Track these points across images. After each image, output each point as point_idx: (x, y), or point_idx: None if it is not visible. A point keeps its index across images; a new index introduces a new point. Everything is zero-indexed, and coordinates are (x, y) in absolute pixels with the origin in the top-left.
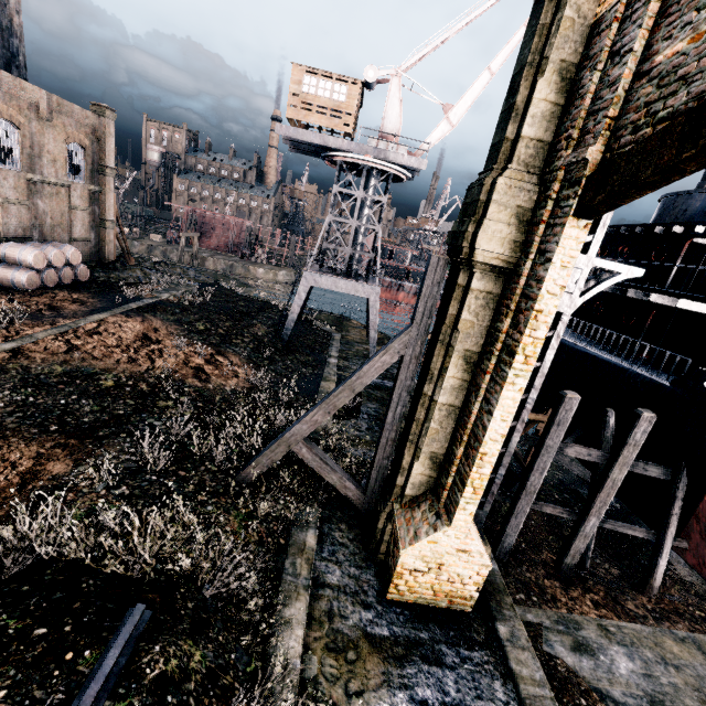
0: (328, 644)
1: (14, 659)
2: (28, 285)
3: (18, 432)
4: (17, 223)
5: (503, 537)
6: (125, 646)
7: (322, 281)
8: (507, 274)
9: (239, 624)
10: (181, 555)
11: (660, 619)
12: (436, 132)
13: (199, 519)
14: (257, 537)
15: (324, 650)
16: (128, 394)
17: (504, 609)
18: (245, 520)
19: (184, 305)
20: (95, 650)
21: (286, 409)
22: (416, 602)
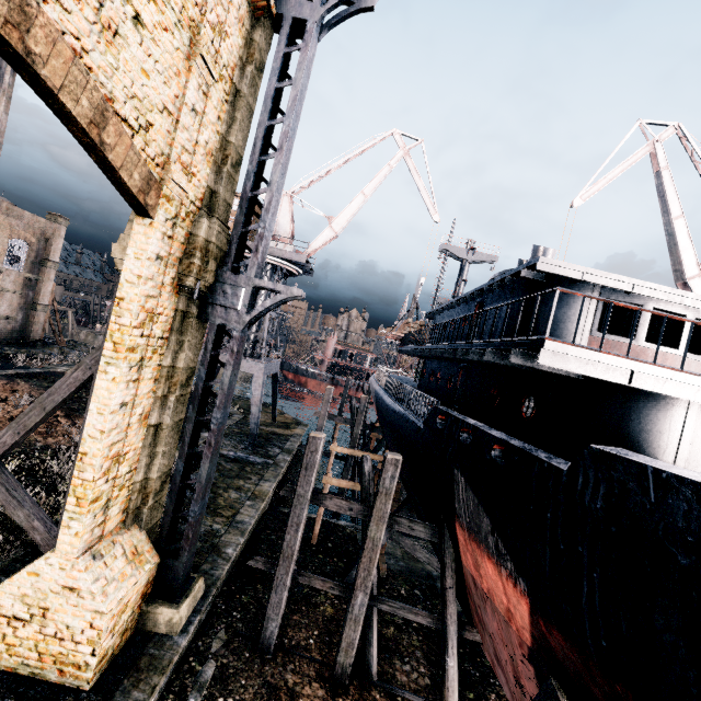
0: None
1: None
2: None
3: None
4: None
5: (265, 622)
6: None
7: None
8: None
9: None
10: None
11: None
12: (321, 237)
13: None
14: None
15: None
16: None
17: (137, 690)
18: None
19: None
20: None
21: None
22: (18, 672)
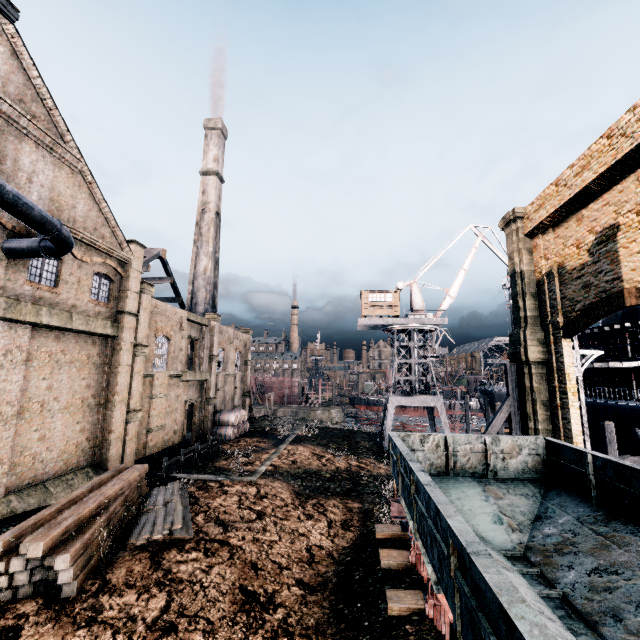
0: None
1: None
2: (231, 436)
3: (318, 496)
4: (219, 401)
5: None
6: None
7: (402, 401)
8: (545, 364)
9: None
10: None
11: None
12: (444, 303)
13: None
14: None
15: None
16: (342, 479)
17: None
18: None
19: (310, 436)
20: None
21: None
22: None
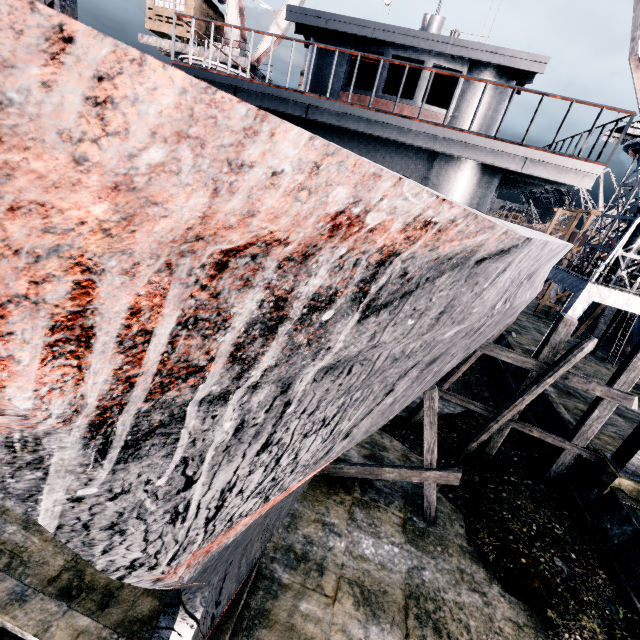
0: None
1: None
2: None
3: None
4: None
5: None
6: None
7: None
8: None
9: None
10: None
11: None
12: (268, 37)
13: None
14: None
15: None
16: None
17: None
18: None
19: None
20: None
21: None
22: None
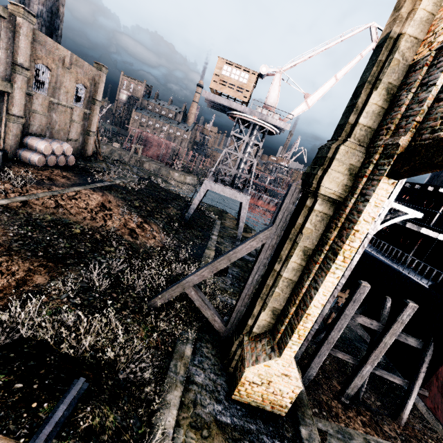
0: (191, 423)
1: (0, 401)
2: (38, 163)
3: (18, 253)
4: (38, 125)
5: (308, 369)
6: (69, 404)
7: (215, 187)
8: (338, 204)
9: (138, 400)
10: (109, 349)
11: (405, 441)
12: (298, 109)
13: (121, 326)
14: (155, 344)
15: (188, 426)
16: (88, 239)
17: (306, 418)
18: (149, 331)
19: (128, 189)
20: (50, 403)
21: (182, 264)
22: (250, 404)
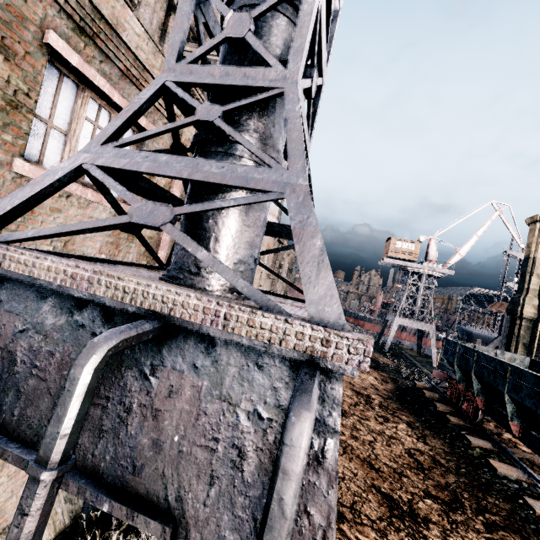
0: None
1: None
2: None
3: None
4: None
5: None
6: None
7: (405, 322)
8: (533, 321)
9: None
10: None
11: None
12: (454, 258)
13: None
14: None
15: None
16: None
17: None
18: None
19: None
20: None
21: (419, 376)
22: None
